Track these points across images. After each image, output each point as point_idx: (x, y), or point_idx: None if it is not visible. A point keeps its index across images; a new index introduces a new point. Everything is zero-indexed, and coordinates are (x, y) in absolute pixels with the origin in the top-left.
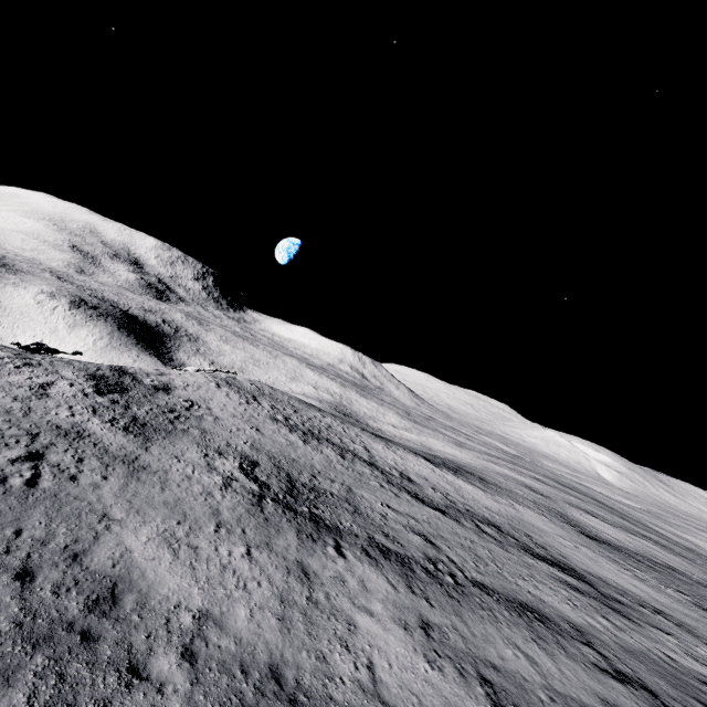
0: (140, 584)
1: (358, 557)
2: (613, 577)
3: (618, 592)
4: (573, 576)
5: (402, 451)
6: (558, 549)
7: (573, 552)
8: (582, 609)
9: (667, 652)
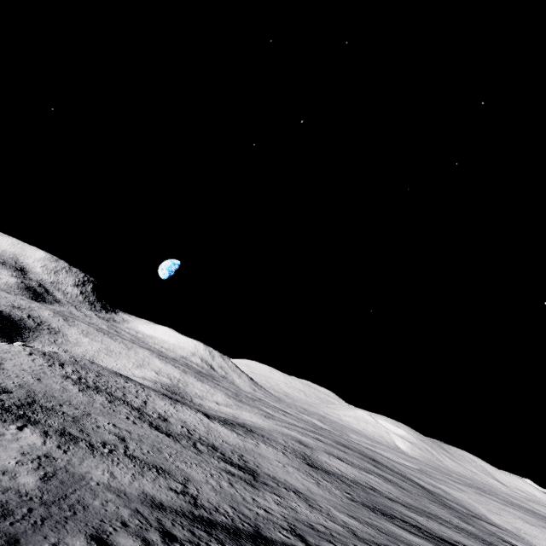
0: None
1: (34, 432)
2: (290, 479)
3: (276, 482)
4: (246, 472)
5: (185, 408)
6: (260, 464)
7: (274, 467)
8: (216, 478)
9: (258, 499)
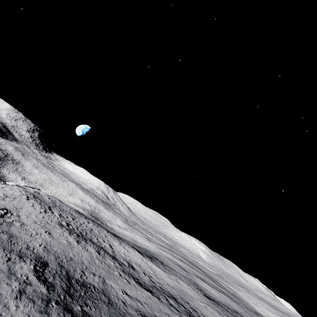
0: None
1: None
2: None
3: None
4: None
5: (127, 246)
6: (200, 310)
7: (206, 311)
8: None
9: None
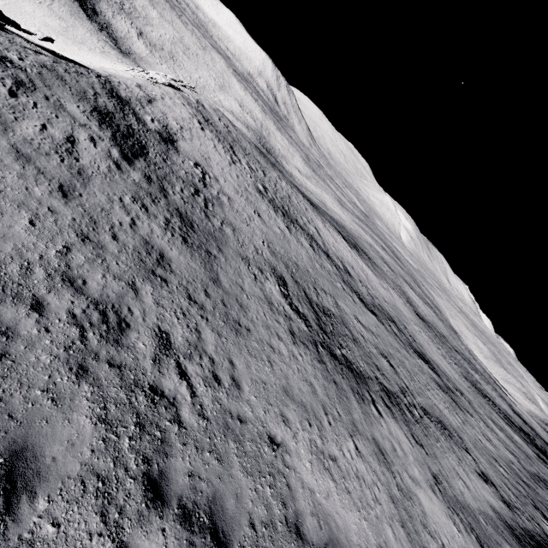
0: (343, 541)
1: (385, 411)
2: (439, 361)
3: (447, 379)
4: (432, 369)
5: (331, 228)
6: (417, 338)
7: (422, 339)
8: (450, 410)
9: (478, 435)
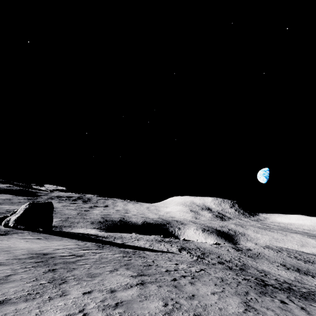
0: (267, 270)
1: None
2: None
3: None
4: None
5: None
6: None
7: None
8: None
9: None
